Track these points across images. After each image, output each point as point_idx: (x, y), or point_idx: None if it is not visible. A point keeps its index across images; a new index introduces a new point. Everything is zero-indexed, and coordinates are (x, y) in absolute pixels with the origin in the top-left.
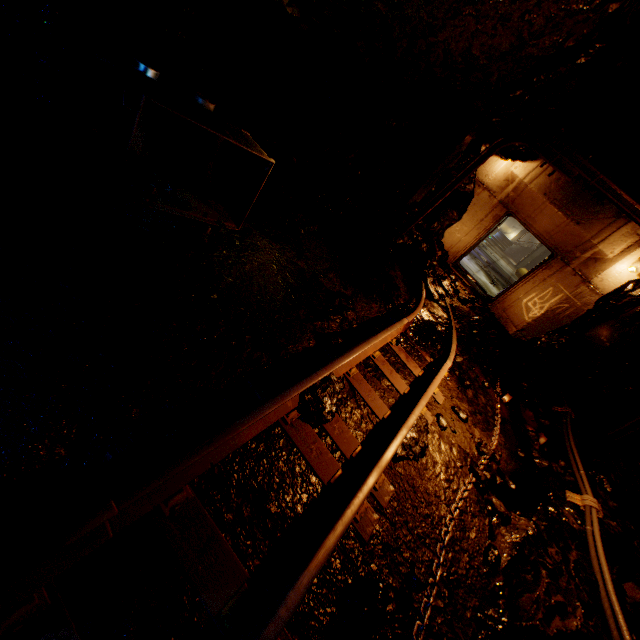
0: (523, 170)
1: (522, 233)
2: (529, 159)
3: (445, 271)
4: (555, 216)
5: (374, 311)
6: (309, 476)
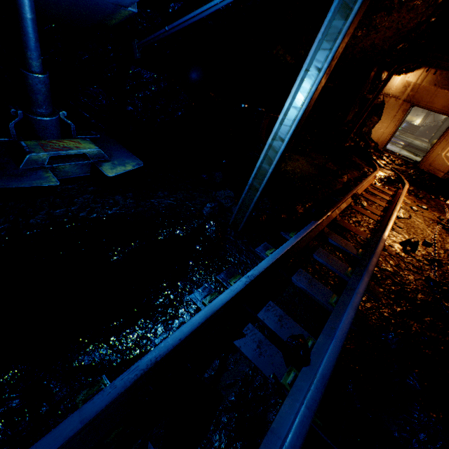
0: (414, 77)
1: (425, 117)
2: (416, 69)
3: (380, 153)
4: (447, 95)
5: (356, 174)
6: (368, 219)
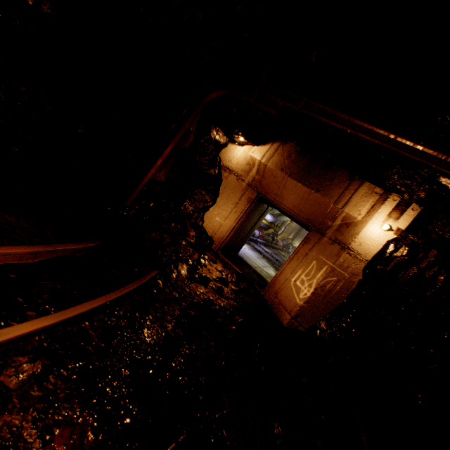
0: (259, 153)
1: None
2: (261, 143)
3: (197, 251)
4: (297, 188)
5: None
6: None
